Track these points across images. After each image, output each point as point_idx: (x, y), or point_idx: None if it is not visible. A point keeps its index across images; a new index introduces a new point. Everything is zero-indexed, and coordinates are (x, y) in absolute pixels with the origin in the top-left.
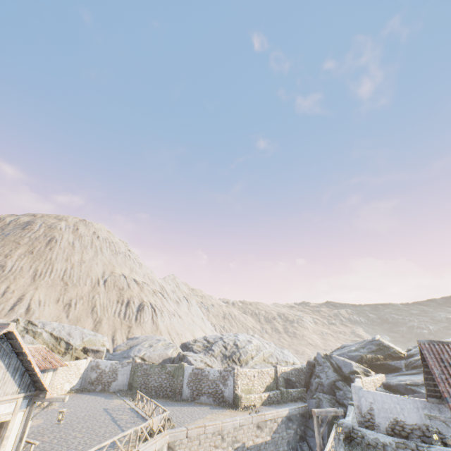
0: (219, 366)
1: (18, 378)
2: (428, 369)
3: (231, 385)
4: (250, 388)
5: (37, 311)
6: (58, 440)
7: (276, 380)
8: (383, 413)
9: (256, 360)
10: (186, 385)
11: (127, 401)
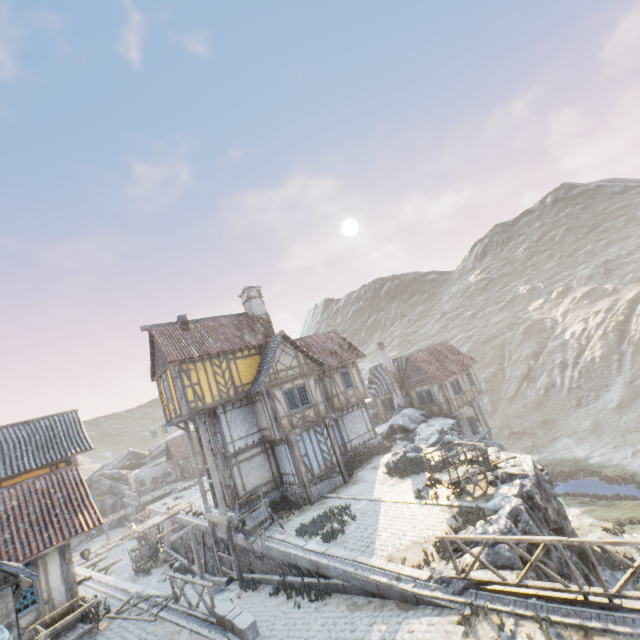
0: None
1: None
2: (168, 450)
3: None
4: None
5: None
6: None
7: None
8: (149, 477)
9: None
10: None
11: None
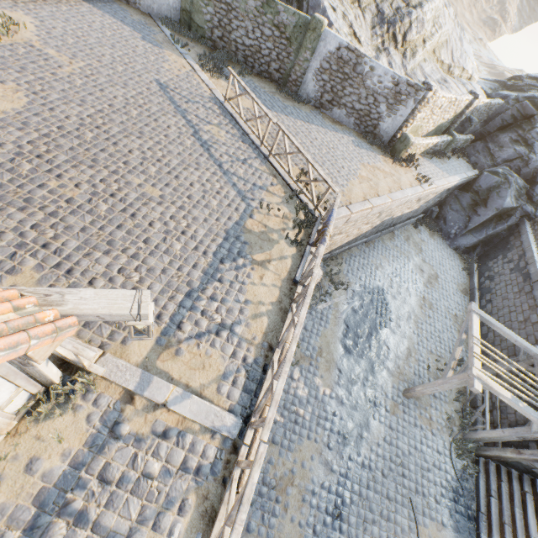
0: (367, 42)
1: None
2: None
3: (402, 117)
4: (421, 126)
5: None
6: (108, 207)
7: (456, 118)
8: None
9: (427, 50)
10: (313, 74)
11: (196, 69)
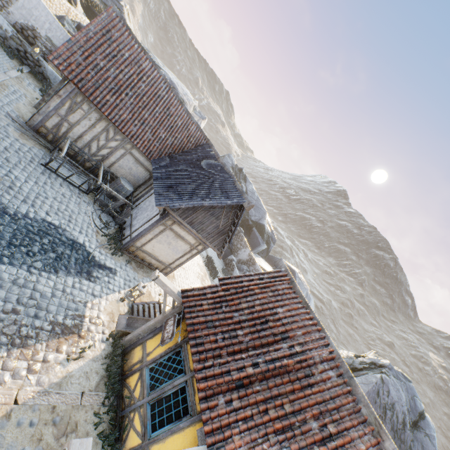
0: None
1: None
2: None
3: None
4: None
5: None
6: None
7: None
8: (27, 14)
9: None
10: None
11: None
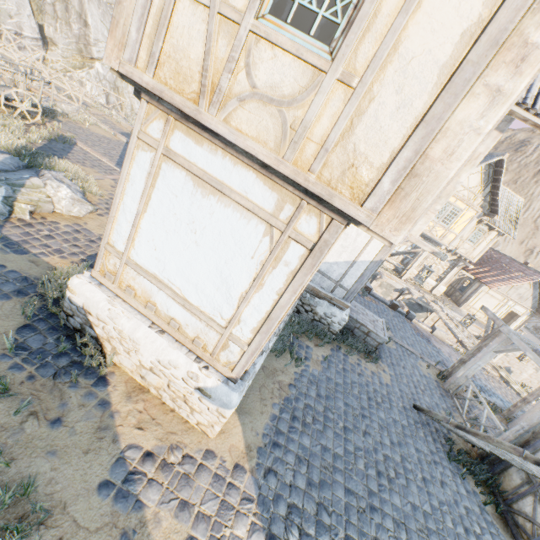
0: None
1: (533, 301)
2: None
3: None
4: None
5: (500, 245)
6: None
7: None
8: None
9: None
10: None
11: None
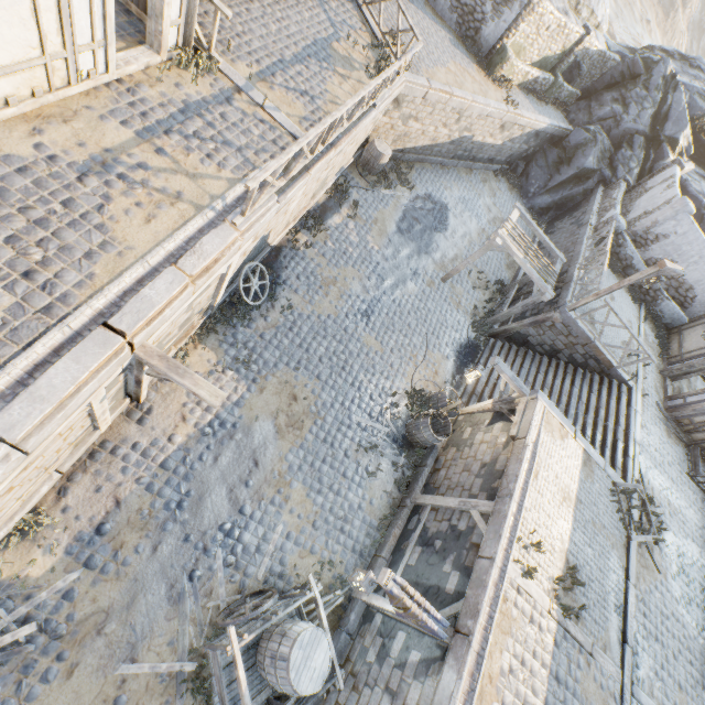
0: None
1: None
2: None
3: (505, 23)
4: (524, 47)
5: None
6: None
7: (564, 56)
8: (671, 249)
9: None
10: None
11: None
